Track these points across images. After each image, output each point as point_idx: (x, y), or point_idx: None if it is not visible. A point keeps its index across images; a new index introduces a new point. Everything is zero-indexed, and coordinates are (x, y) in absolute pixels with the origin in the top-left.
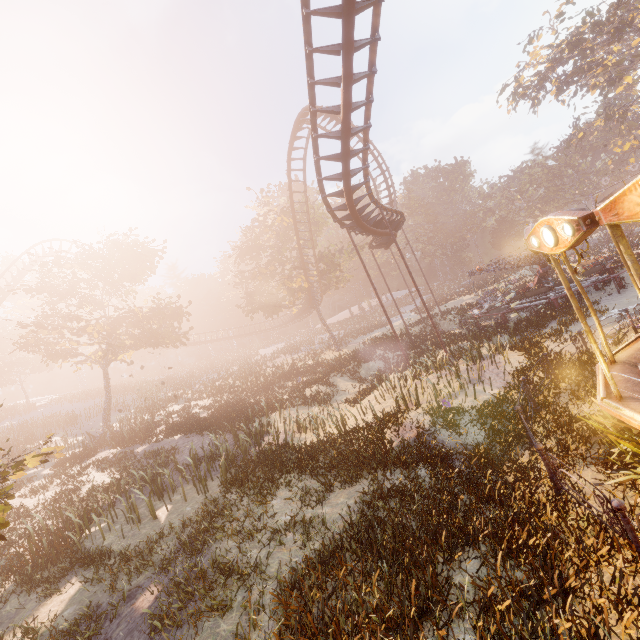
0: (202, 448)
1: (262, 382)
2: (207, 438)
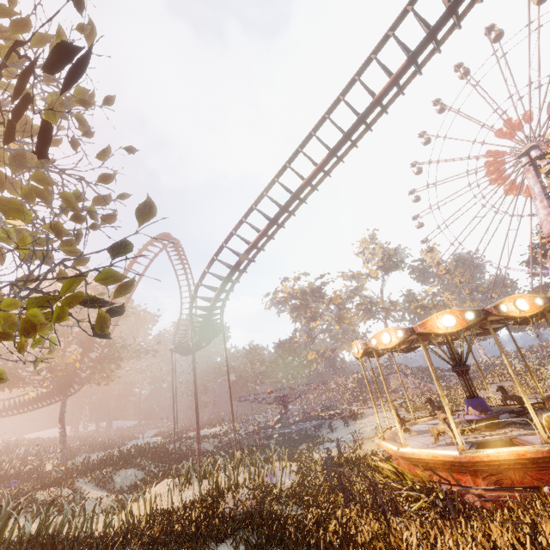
0: None
1: None
2: None
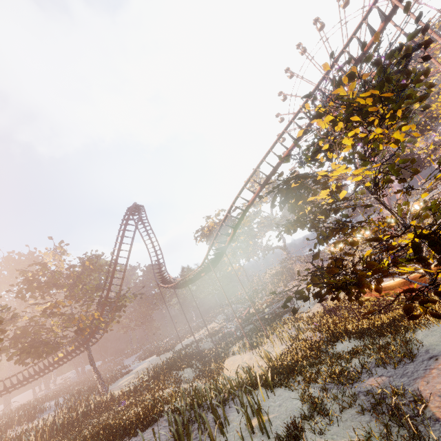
0: (193, 403)
1: (60, 428)
2: None
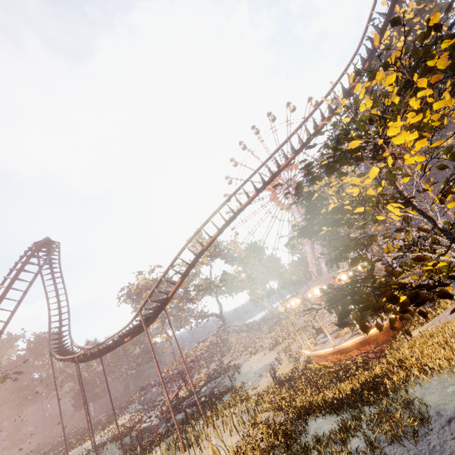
0: None
1: None
2: None
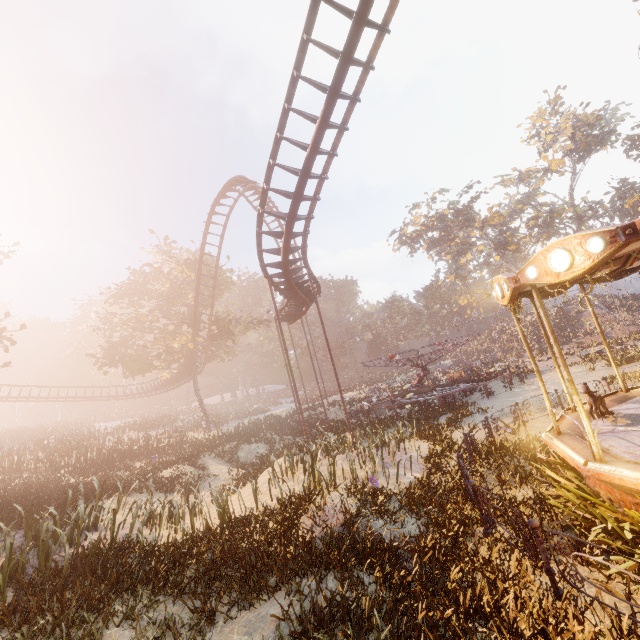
0: None
1: (95, 458)
2: None
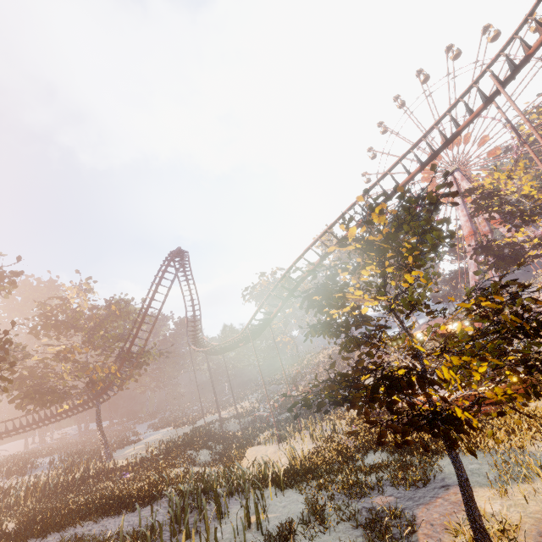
0: (198, 487)
1: (53, 489)
2: (114, 519)
